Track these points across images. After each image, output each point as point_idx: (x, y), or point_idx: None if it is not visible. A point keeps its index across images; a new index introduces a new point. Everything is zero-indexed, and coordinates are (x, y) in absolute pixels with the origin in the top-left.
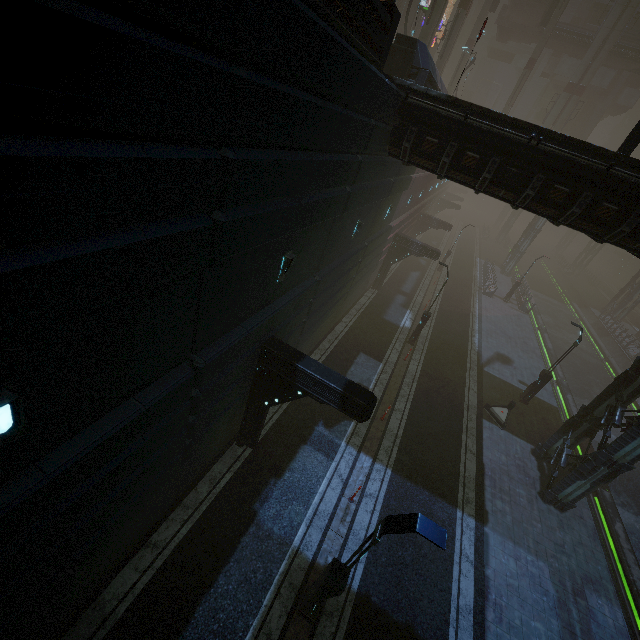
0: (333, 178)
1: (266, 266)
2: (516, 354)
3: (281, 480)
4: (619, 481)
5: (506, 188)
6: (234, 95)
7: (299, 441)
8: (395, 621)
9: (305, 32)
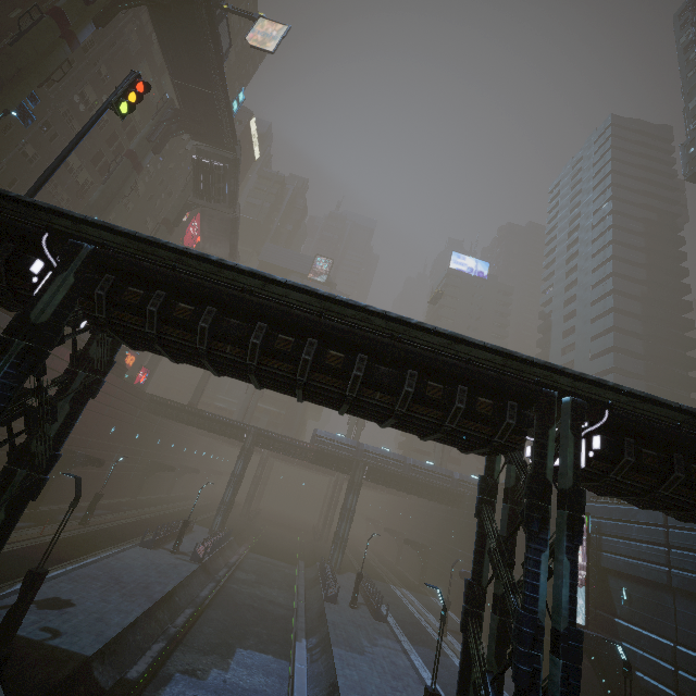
0: None
1: None
2: (100, 598)
3: None
4: None
5: None
6: None
7: None
8: None
9: None
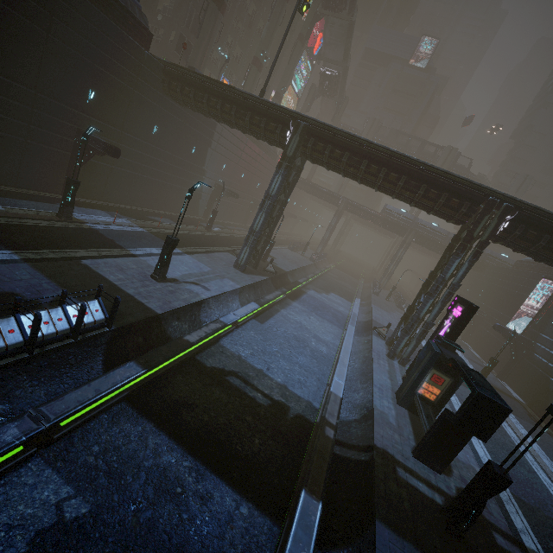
0: (117, 71)
1: (79, 85)
2: (282, 259)
3: (78, 207)
4: (307, 302)
5: (201, 103)
6: (56, 4)
7: (99, 209)
8: (106, 237)
9: (84, 3)
